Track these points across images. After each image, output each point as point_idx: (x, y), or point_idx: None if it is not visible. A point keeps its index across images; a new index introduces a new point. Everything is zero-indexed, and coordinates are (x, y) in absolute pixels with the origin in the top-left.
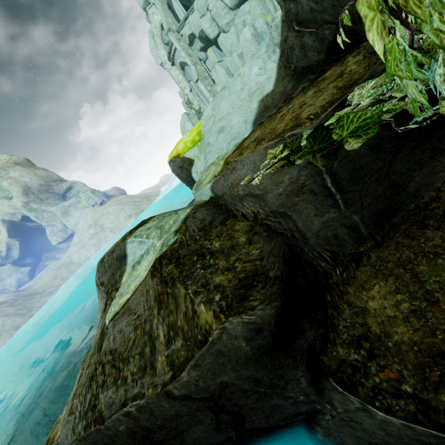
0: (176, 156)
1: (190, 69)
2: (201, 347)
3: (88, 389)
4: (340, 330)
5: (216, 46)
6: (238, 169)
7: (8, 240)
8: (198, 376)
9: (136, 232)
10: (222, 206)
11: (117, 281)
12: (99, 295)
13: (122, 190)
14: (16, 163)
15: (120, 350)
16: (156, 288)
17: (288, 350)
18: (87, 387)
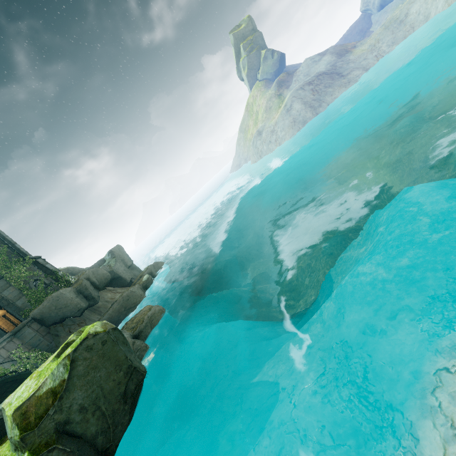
0: None
1: None
2: None
3: None
4: None
5: None
6: None
7: None
8: None
9: None
10: None
11: None
12: None
13: None
14: None
15: None
16: None
17: None
18: None
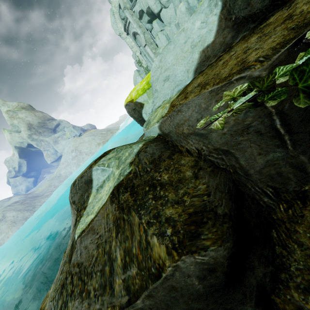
0: (131, 101)
1: (140, 37)
2: (154, 280)
3: (60, 295)
4: (292, 272)
5: (159, 18)
6: (183, 111)
7: (19, 160)
8: (152, 305)
9: (100, 161)
10: (169, 142)
11: (85, 201)
12: (72, 211)
13: (93, 125)
14: (22, 107)
15: (85, 264)
16: (115, 213)
17: (237, 287)
18: (59, 293)
